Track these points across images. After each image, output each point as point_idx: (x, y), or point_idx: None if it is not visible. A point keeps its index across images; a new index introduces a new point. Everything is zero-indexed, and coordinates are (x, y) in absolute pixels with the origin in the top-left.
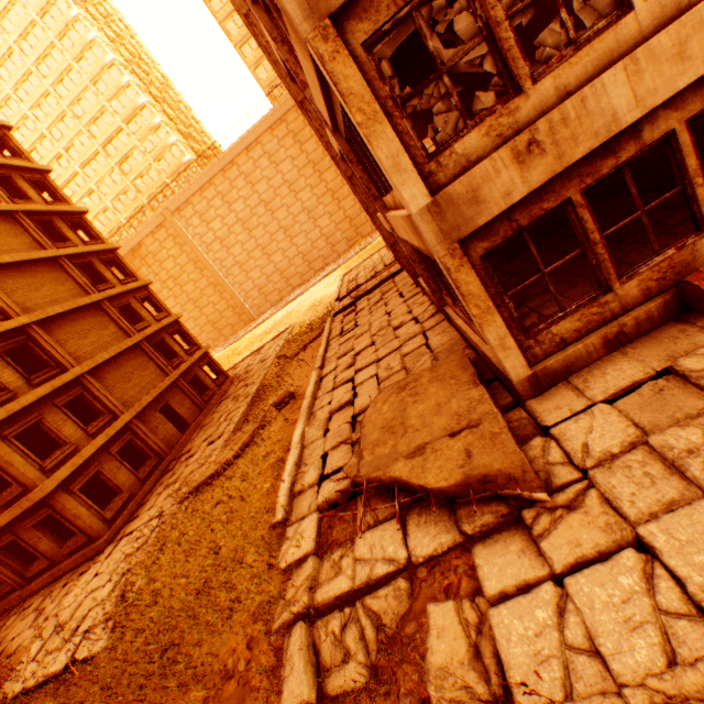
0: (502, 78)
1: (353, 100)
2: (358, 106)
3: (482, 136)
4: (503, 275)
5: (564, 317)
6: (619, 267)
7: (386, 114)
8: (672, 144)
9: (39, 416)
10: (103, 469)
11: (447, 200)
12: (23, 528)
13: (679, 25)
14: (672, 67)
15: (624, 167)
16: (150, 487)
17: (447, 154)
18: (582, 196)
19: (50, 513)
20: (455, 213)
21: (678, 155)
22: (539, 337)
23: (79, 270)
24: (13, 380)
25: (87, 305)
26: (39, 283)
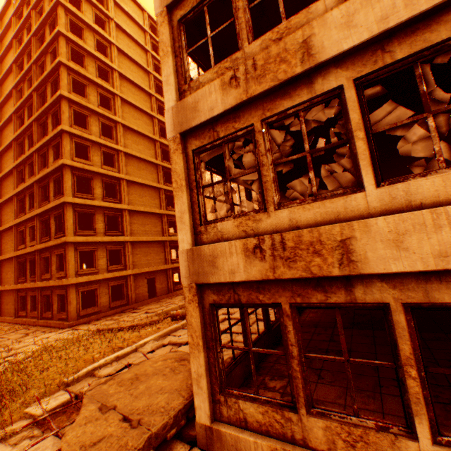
0: (261, 197)
1: (175, 175)
2: (176, 178)
3: (235, 226)
4: (328, 334)
5: (253, 400)
6: (372, 401)
7: (191, 188)
8: (389, 316)
9: (96, 248)
10: (99, 289)
11: (198, 253)
12: (56, 292)
13: (399, 218)
14: (387, 248)
15: (337, 308)
16: (109, 313)
17: (212, 225)
18: (294, 308)
19: (65, 293)
20: (200, 264)
21: (393, 330)
22: (229, 399)
23: (166, 197)
24: (101, 228)
25: (156, 213)
26: (144, 195)
